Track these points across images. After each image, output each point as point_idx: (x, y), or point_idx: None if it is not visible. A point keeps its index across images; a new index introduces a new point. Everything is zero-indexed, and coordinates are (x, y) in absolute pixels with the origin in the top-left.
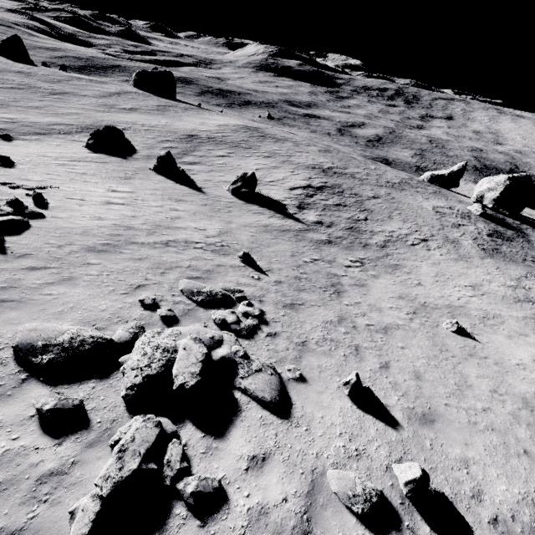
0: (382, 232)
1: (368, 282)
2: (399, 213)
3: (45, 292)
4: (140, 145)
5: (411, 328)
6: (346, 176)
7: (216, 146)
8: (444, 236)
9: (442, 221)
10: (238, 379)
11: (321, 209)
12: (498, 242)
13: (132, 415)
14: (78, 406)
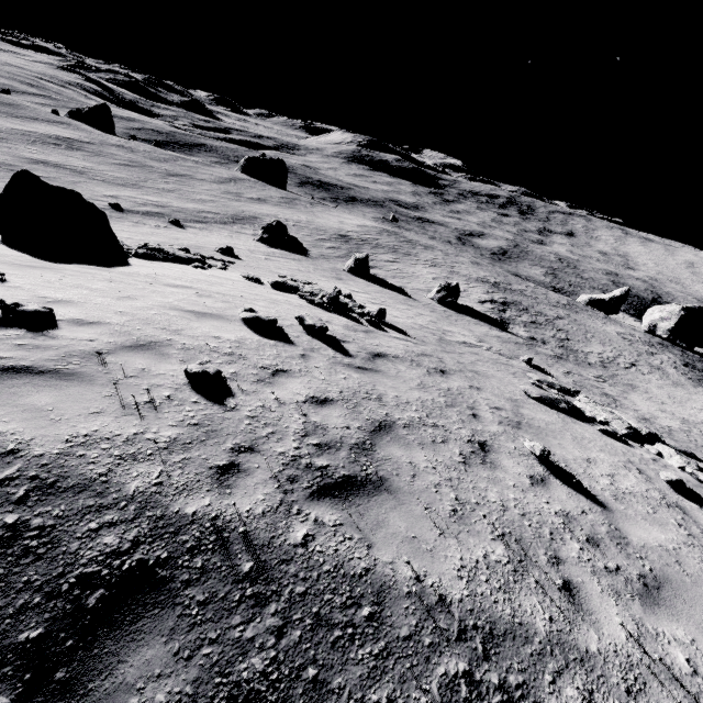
0: (592, 353)
1: (626, 396)
2: (592, 336)
3: (481, 369)
4: (302, 242)
5: (698, 434)
6: (518, 293)
7: (376, 250)
8: (647, 363)
9: (635, 348)
10: (656, 439)
11: (522, 325)
12: (697, 373)
13: (639, 444)
14: (617, 433)
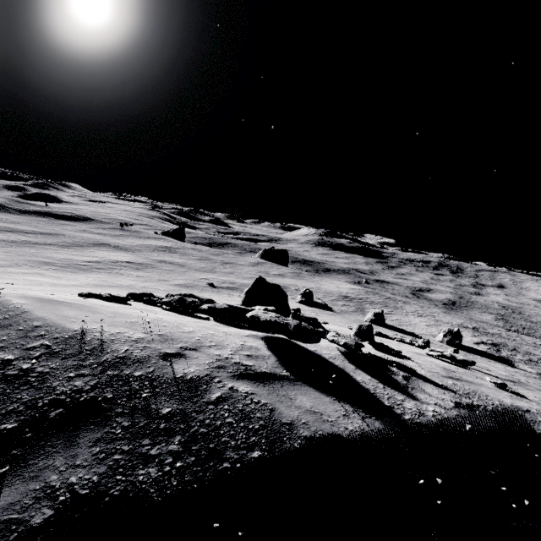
0: None
1: None
2: None
3: None
4: (323, 302)
5: None
6: (497, 336)
7: (373, 305)
8: None
9: None
10: None
11: (523, 363)
12: None
13: None
14: None
